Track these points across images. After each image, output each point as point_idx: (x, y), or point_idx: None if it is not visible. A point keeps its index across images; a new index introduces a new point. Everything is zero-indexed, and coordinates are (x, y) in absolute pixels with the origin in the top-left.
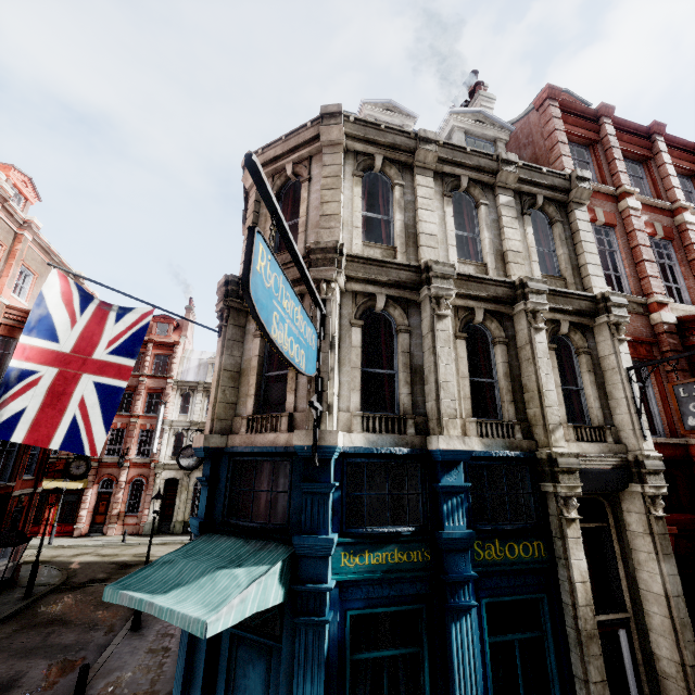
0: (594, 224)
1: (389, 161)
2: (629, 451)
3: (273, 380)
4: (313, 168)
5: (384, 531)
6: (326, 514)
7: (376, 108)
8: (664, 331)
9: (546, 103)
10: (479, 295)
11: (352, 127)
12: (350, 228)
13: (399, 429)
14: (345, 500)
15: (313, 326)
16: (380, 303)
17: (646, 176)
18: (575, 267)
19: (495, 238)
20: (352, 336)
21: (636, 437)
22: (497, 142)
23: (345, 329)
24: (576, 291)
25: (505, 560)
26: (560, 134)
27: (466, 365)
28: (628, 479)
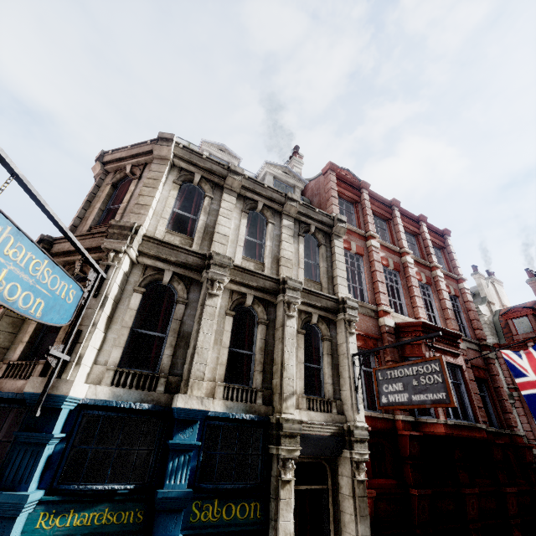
0: (350, 251)
1: (206, 179)
2: (347, 421)
3: (53, 330)
4: (145, 171)
5: (98, 488)
6: (34, 467)
7: (212, 146)
8: (386, 331)
9: (328, 172)
10: (250, 284)
11: (180, 151)
12: (158, 218)
13: (151, 386)
14: (68, 453)
15: (75, 282)
16: (166, 277)
17: (388, 229)
18: (330, 277)
19: (275, 247)
20: (131, 299)
21: (353, 409)
22: (296, 188)
23: (128, 293)
24: (324, 293)
25: (220, 522)
26: (334, 191)
27: (229, 337)
28: (342, 445)
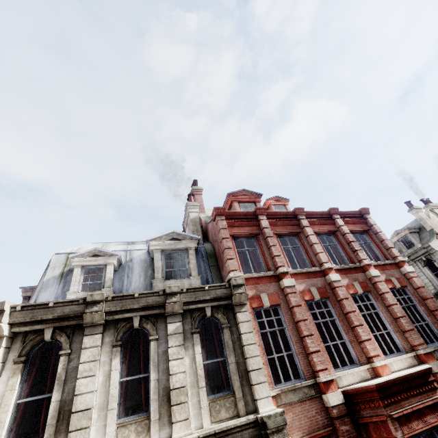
0: (263, 307)
1: (61, 328)
2: None
3: None
4: None
5: None
6: None
7: (82, 258)
8: (335, 417)
9: (216, 218)
10: None
11: (19, 315)
12: None
13: None
14: None
15: None
16: None
17: (300, 245)
18: (243, 373)
19: (163, 374)
20: None
21: None
22: (189, 250)
23: None
24: (235, 424)
25: None
26: (226, 241)
27: None
28: None
